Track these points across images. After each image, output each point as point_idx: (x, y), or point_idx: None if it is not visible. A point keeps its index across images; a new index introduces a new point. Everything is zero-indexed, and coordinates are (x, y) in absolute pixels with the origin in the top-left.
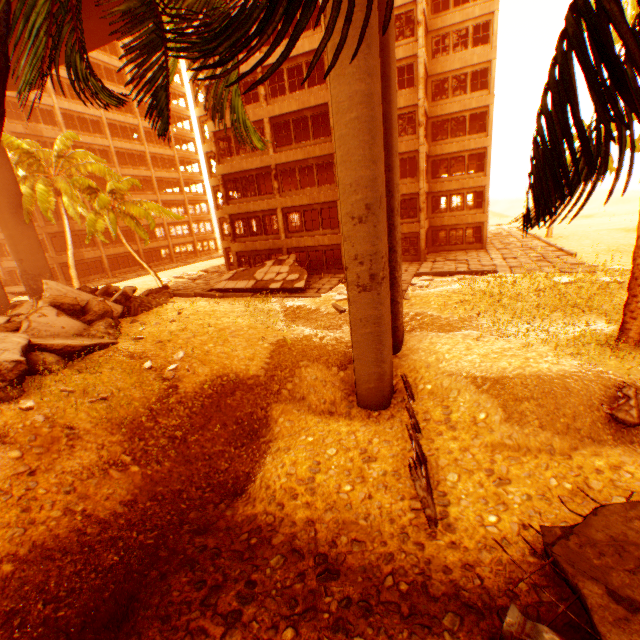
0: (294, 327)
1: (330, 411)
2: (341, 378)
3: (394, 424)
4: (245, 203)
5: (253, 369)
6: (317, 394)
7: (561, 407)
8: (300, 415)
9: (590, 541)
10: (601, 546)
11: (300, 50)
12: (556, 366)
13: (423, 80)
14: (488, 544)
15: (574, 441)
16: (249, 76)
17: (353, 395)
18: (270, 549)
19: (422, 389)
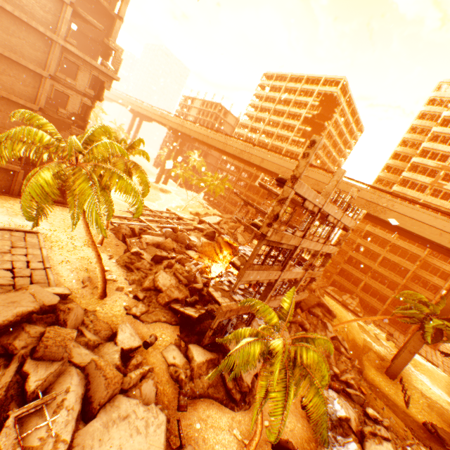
0: (363, 333)
1: (375, 368)
2: (379, 362)
3: (395, 385)
4: (351, 269)
5: (359, 342)
6: (372, 361)
7: (443, 414)
8: (369, 364)
9: (439, 428)
10: (441, 430)
11: (411, 250)
12: (446, 406)
13: (449, 282)
14: (417, 418)
15: (442, 422)
16: (386, 240)
17: (382, 369)
18: (375, 386)
19: (403, 383)
